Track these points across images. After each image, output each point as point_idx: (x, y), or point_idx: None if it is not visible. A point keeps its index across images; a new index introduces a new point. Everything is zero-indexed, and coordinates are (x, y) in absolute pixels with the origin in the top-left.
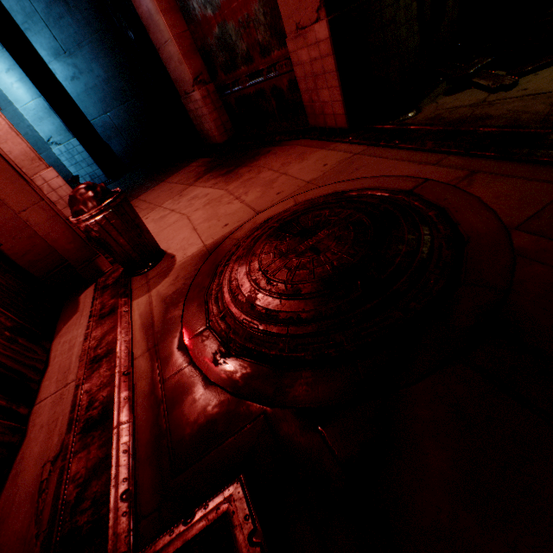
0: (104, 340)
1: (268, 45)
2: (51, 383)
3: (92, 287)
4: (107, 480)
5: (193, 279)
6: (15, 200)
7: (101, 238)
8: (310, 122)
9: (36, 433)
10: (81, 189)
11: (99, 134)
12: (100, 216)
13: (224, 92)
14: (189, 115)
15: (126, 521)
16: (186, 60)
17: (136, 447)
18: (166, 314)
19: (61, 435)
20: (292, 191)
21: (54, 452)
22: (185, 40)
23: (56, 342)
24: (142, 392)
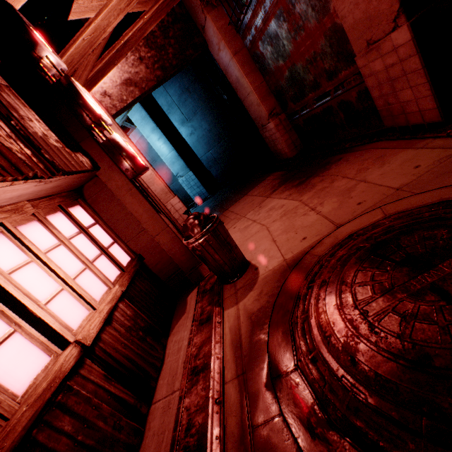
0: (202, 350)
1: (334, 69)
2: (163, 383)
3: (196, 289)
4: None
5: (275, 298)
6: (152, 228)
7: (202, 255)
8: (385, 123)
9: (149, 440)
10: (190, 219)
11: (204, 165)
12: (202, 239)
13: (293, 117)
14: (265, 141)
15: None
16: (262, 102)
17: None
18: (252, 335)
19: None
20: (376, 200)
21: None
22: (262, 88)
23: (170, 339)
24: (231, 434)
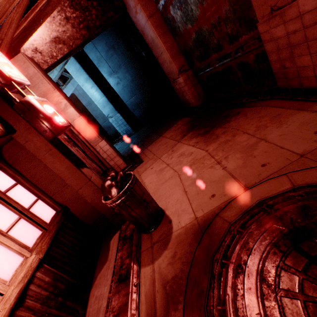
0: None
1: (236, 33)
2: None
3: (118, 233)
4: None
5: (189, 267)
6: (75, 183)
7: (120, 212)
8: (279, 84)
9: None
10: (107, 181)
11: (129, 108)
12: (119, 200)
13: (198, 73)
14: (175, 92)
15: None
16: (173, 60)
17: None
18: (166, 315)
19: None
20: (281, 165)
21: None
22: (173, 48)
23: (92, 292)
24: None
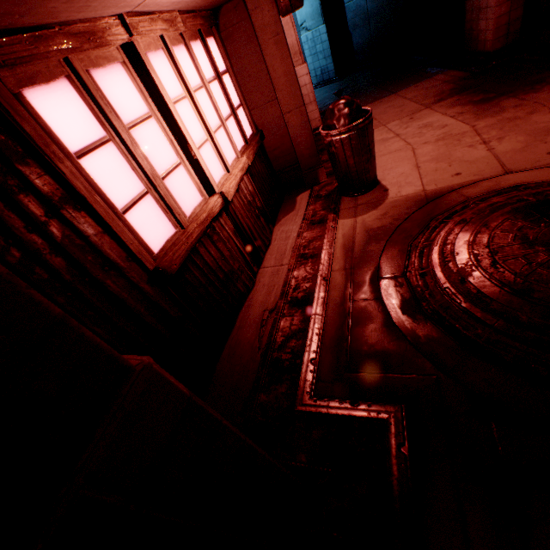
0: (312, 243)
1: None
2: (271, 258)
3: (308, 192)
4: (302, 344)
5: (400, 222)
6: (286, 101)
7: (336, 154)
8: None
9: (260, 287)
10: (341, 104)
11: (347, 21)
12: (346, 135)
13: None
14: (465, 5)
15: (311, 376)
16: None
17: (323, 335)
18: (366, 245)
19: (276, 298)
20: None
21: (270, 306)
22: None
23: (276, 228)
24: (333, 299)
